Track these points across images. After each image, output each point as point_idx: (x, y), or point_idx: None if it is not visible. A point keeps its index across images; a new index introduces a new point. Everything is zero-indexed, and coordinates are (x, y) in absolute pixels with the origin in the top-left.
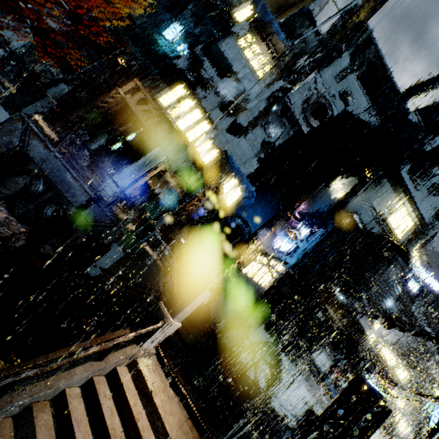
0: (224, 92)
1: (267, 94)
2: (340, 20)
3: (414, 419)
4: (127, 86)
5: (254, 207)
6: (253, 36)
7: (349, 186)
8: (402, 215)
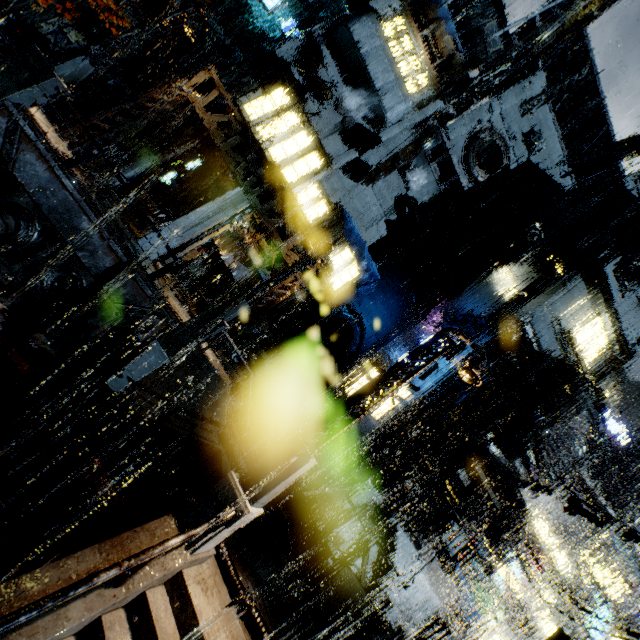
0: (350, 109)
1: (416, 120)
2: (542, 14)
3: (565, 618)
4: (196, 77)
5: (374, 295)
6: (405, 21)
7: (523, 280)
8: (595, 333)
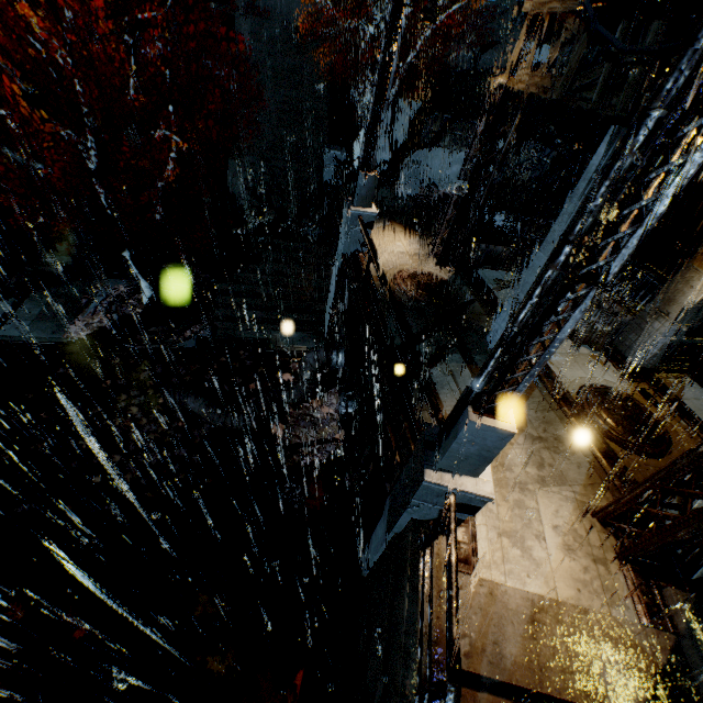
0: None
1: None
2: None
3: None
4: (517, 46)
5: None
6: None
7: None
8: None
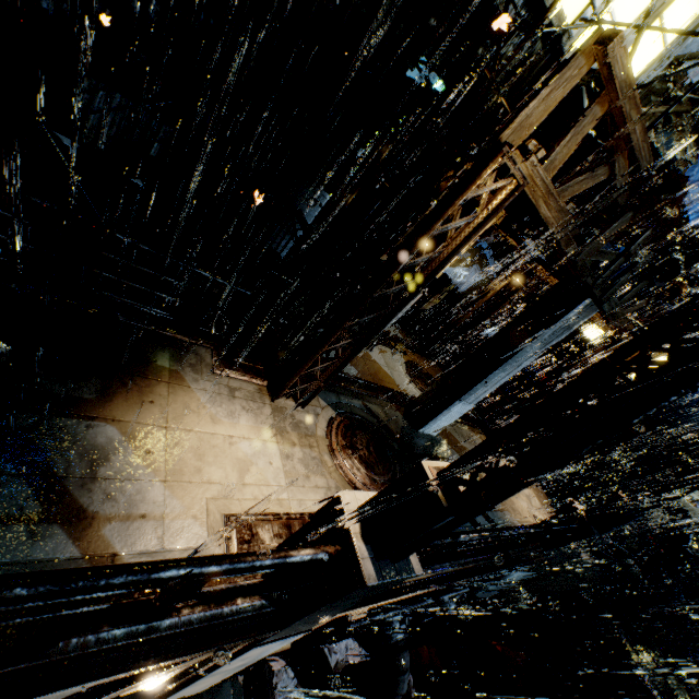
0: None
1: None
2: None
3: None
4: (546, 95)
5: None
6: None
7: None
8: None
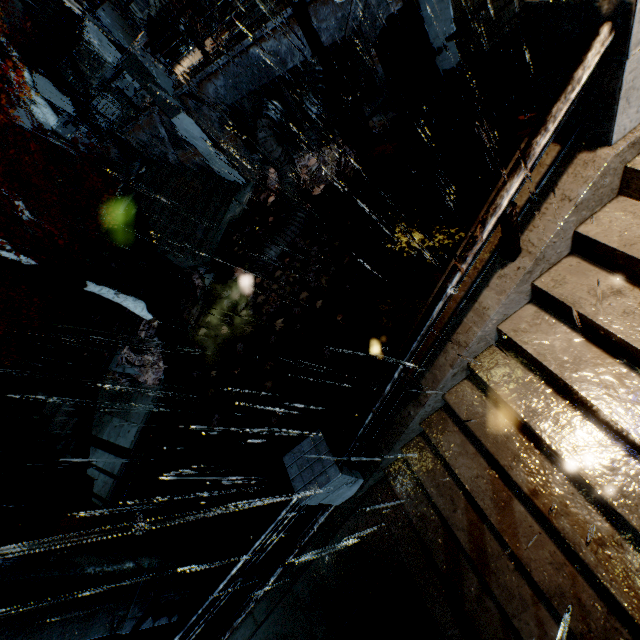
0: None
1: None
2: None
3: None
4: None
5: None
6: None
7: None
8: None
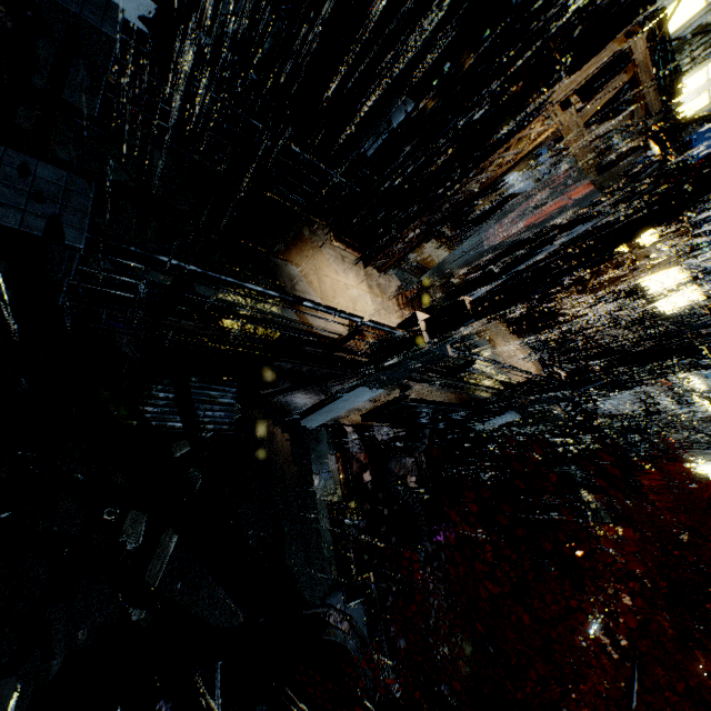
0: None
1: None
2: None
3: None
4: (586, 68)
5: None
6: None
7: None
8: None
